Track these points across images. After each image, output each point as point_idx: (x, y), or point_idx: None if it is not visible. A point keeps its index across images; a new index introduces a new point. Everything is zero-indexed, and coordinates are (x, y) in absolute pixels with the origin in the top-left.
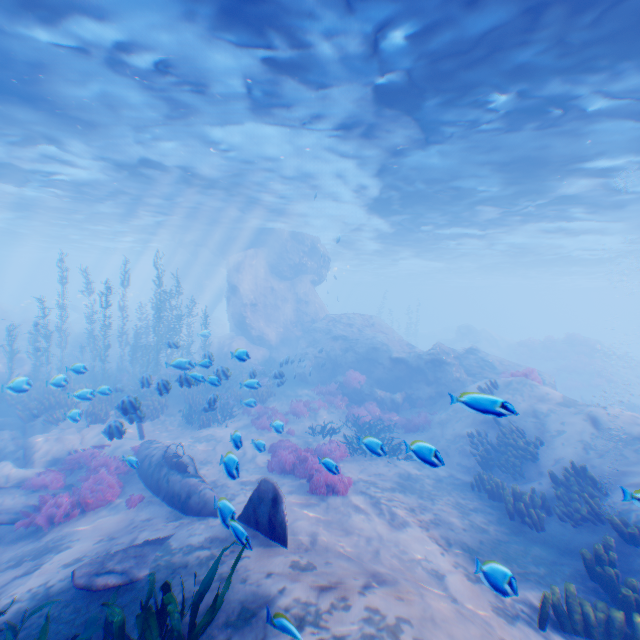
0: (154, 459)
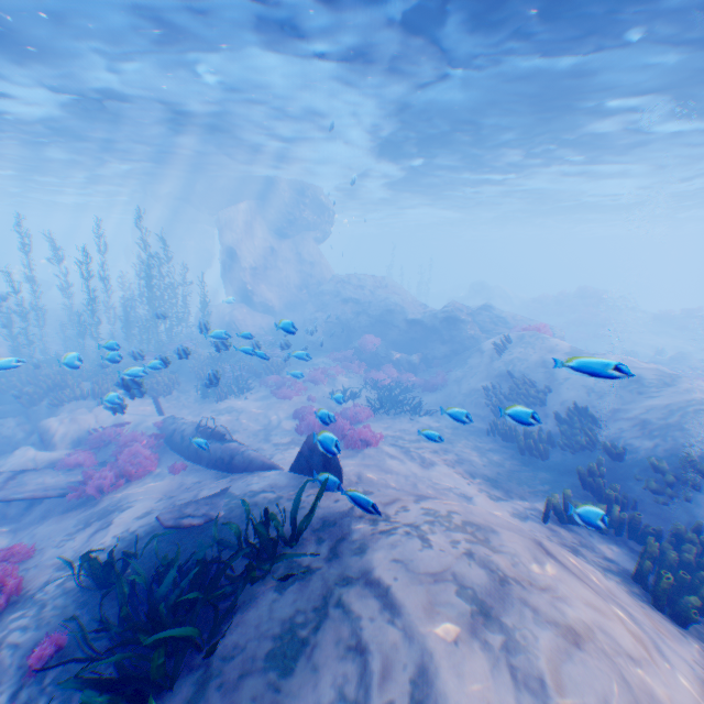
0: (184, 432)
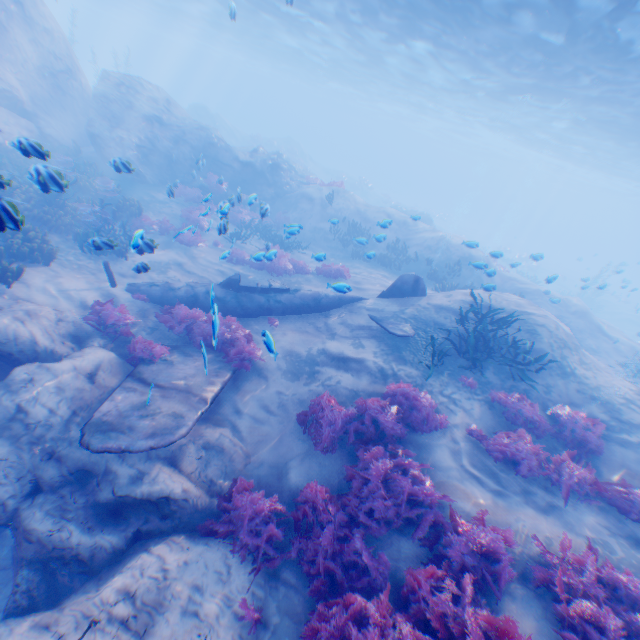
0: (217, 295)
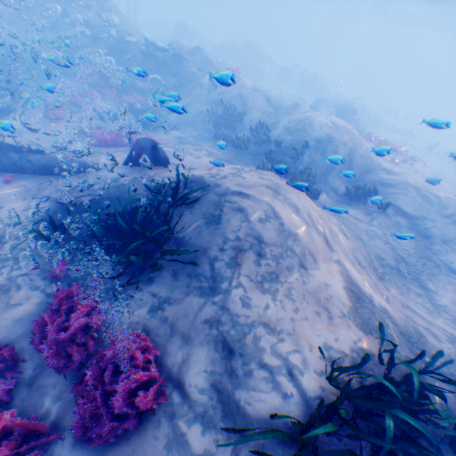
0: None
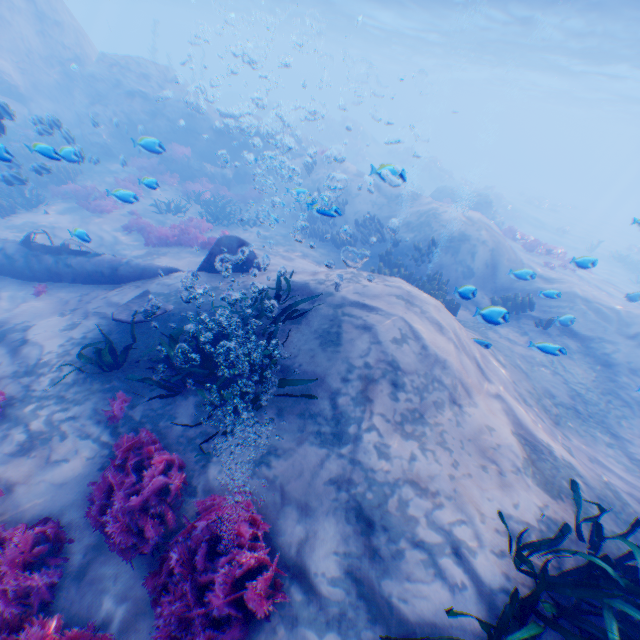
0: (8, 252)
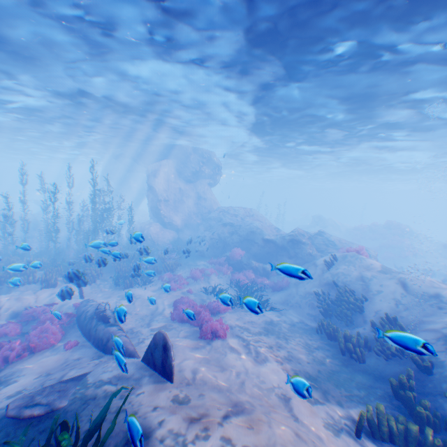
0: (88, 313)
